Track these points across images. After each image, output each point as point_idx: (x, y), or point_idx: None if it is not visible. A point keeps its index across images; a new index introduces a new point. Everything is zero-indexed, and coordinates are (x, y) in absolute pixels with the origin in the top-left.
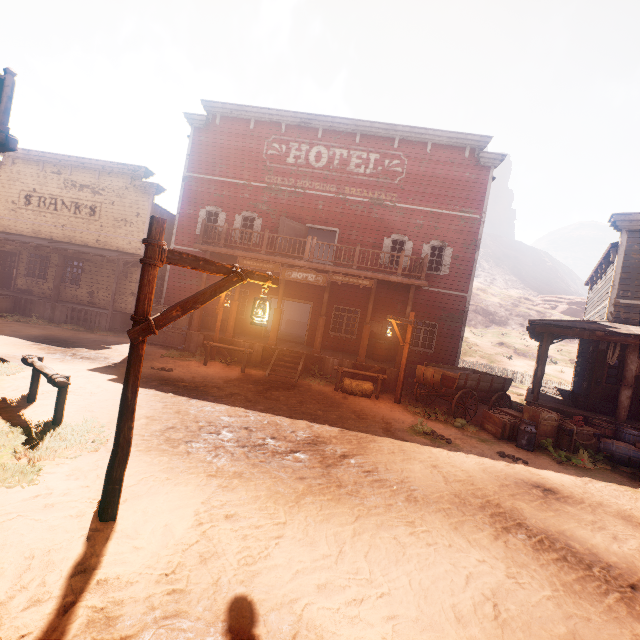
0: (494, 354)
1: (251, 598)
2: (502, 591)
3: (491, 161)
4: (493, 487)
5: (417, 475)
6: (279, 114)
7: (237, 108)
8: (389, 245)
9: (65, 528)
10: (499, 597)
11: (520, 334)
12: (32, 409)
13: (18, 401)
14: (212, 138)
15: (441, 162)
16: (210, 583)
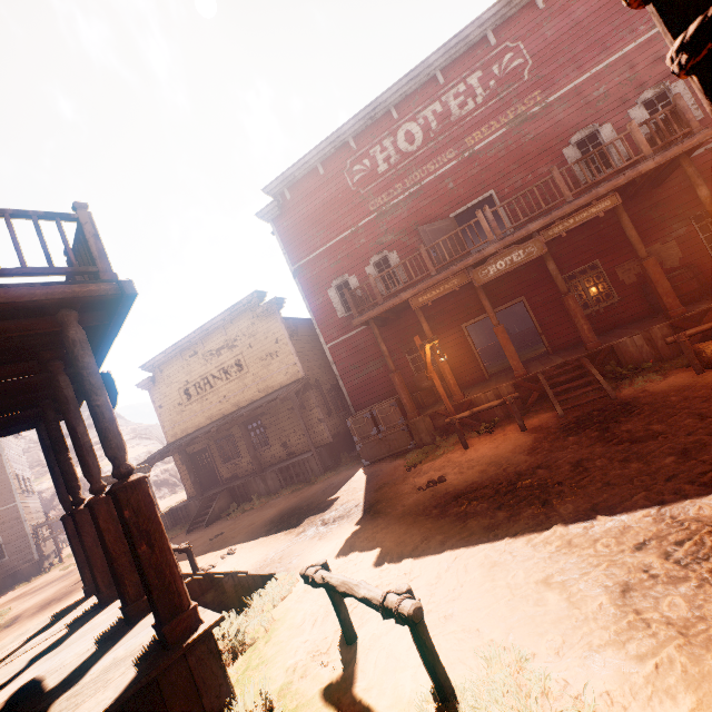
0: None
1: None
2: None
3: None
4: None
5: None
6: (339, 134)
7: (297, 167)
8: (576, 154)
9: None
10: None
11: None
12: (368, 661)
13: (336, 650)
14: (293, 216)
15: (570, 1)
16: None
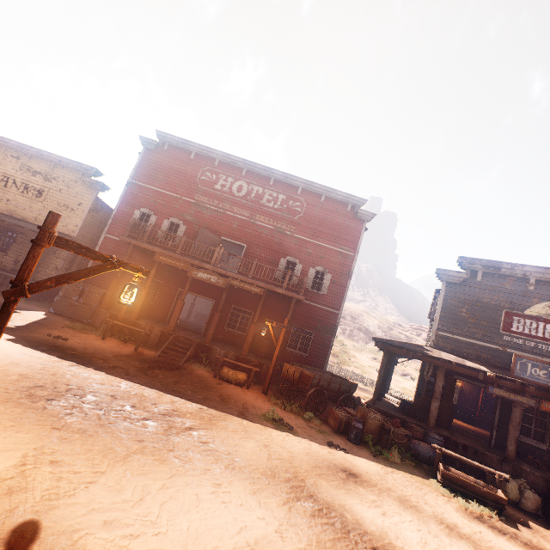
0: (367, 366)
1: (38, 524)
2: (265, 541)
3: (365, 216)
4: (307, 467)
5: (246, 450)
6: (215, 152)
7: (183, 141)
8: (284, 264)
9: None
10: (259, 545)
11: None
12: None
13: None
14: (158, 158)
15: (330, 210)
16: (6, 509)
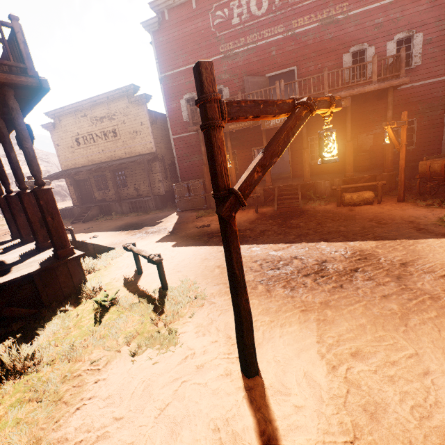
0: None
1: None
2: None
3: None
4: None
5: None
6: None
7: None
8: (349, 60)
9: (225, 391)
10: None
11: None
12: (144, 279)
13: (133, 275)
14: (167, 35)
15: None
16: None
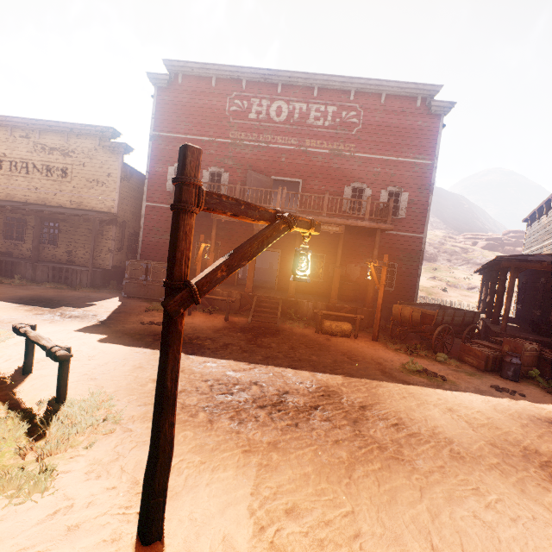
0: (430, 287)
1: None
2: None
3: (441, 109)
4: (517, 429)
5: (442, 423)
6: (239, 71)
7: (198, 66)
8: (349, 193)
9: None
10: None
11: (448, 268)
12: (29, 383)
13: (12, 374)
14: (175, 97)
15: (395, 112)
16: None
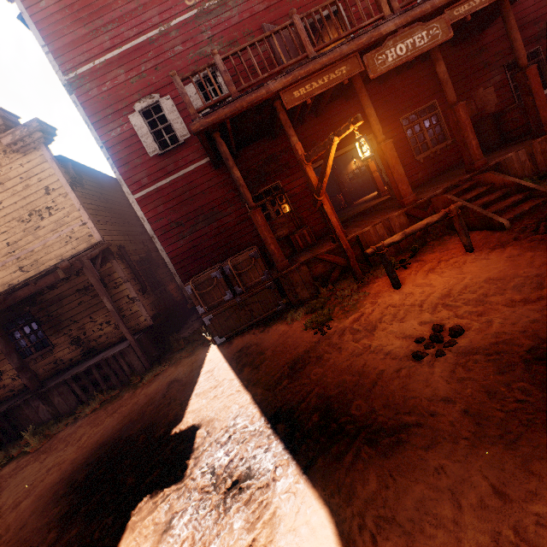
0: None
1: None
2: None
3: None
4: None
5: None
6: None
7: None
8: None
9: None
10: None
11: None
12: None
13: None
14: None
15: None
16: None
